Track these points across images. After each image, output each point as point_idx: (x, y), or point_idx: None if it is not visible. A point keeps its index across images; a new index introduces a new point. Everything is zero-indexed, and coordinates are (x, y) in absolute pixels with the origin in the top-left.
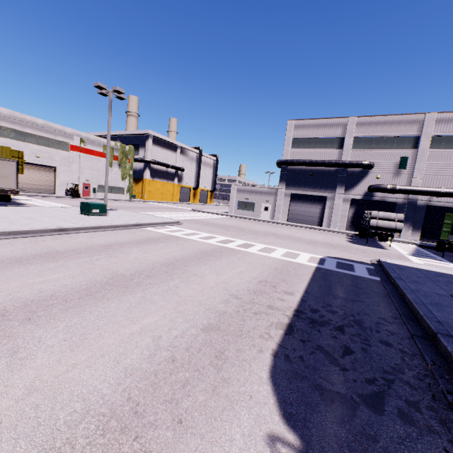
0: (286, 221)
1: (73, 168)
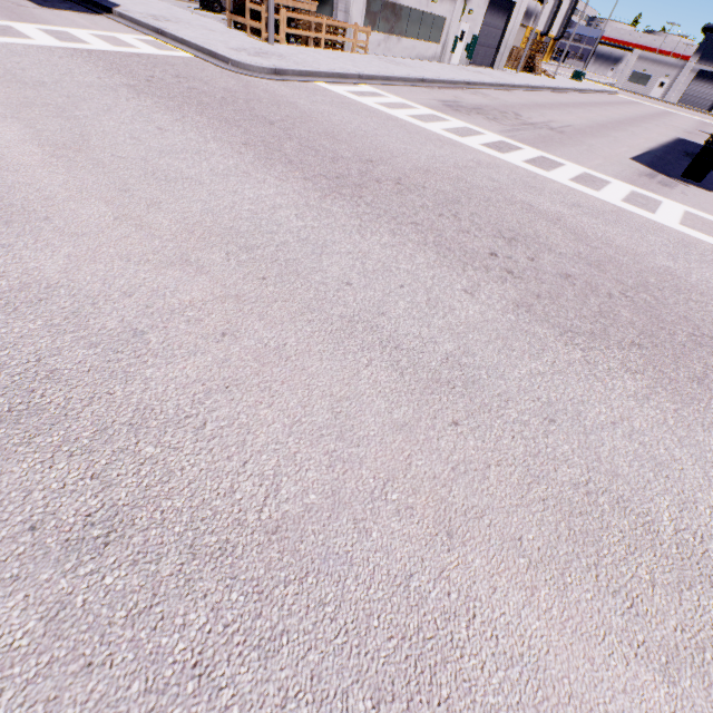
0: (676, 102)
1: None
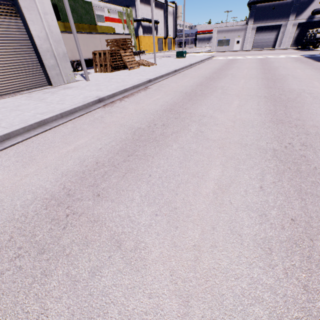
0: (251, 48)
1: None
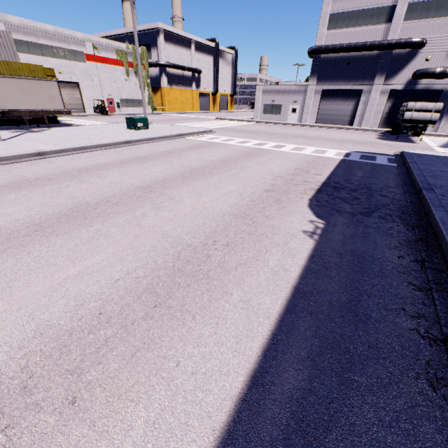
0: (314, 123)
1: (94, 82)
